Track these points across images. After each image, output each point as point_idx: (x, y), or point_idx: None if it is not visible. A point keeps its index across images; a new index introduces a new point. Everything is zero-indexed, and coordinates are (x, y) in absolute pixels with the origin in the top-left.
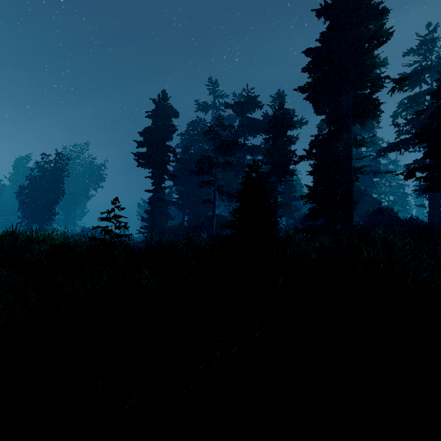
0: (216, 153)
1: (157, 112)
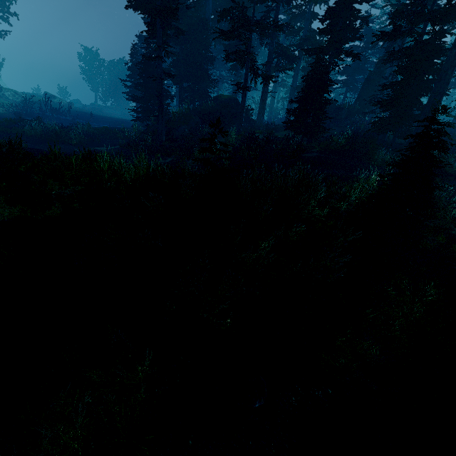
0: None
1: None
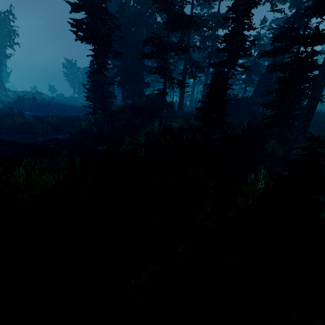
0: (164, 28)
1: None
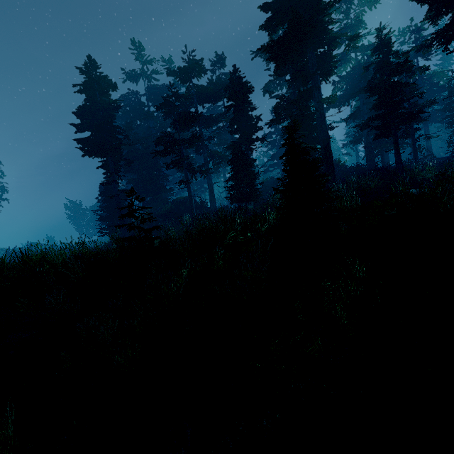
0: (173, 128)
1: (90, 85)
